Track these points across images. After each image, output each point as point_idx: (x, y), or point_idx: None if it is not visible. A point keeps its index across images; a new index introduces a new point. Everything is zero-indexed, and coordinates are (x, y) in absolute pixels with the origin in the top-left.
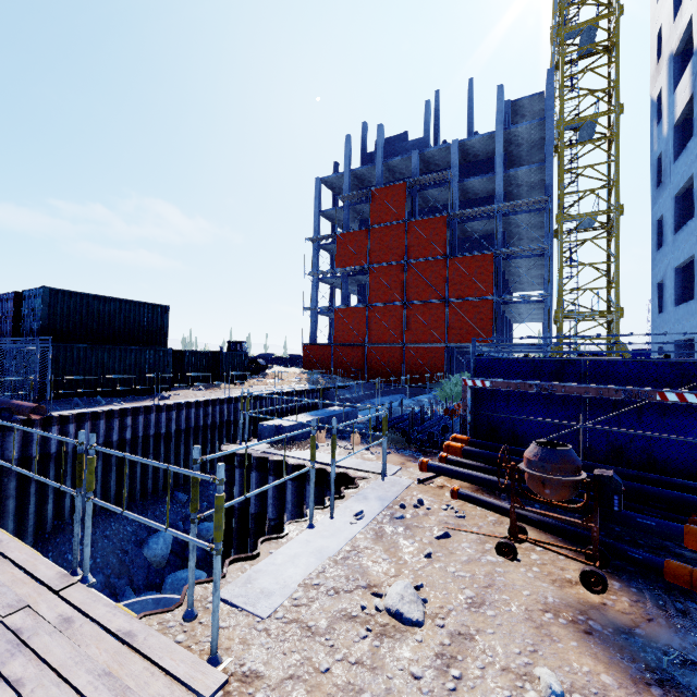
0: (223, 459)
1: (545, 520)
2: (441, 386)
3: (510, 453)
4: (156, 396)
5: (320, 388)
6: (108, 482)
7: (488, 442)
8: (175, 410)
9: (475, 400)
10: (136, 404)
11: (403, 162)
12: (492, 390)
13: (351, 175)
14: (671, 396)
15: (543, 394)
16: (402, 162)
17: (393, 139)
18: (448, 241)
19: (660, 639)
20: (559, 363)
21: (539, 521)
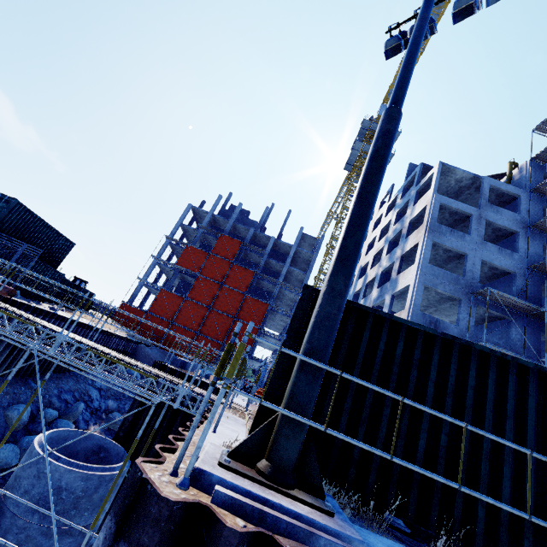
0: (159, 367)
1: None
2: (210, 368)
3: None
4: (40, 304)
5: (137, 341)
6: (0, 356)
7: None
8: (64, 321)
9: None
10: (43, 307)
11: (244, 229)
12: None
13: (211, 216)
14: None
15: None
16: (243, 229)
17: (241, 210)
18: (250, 285)
19: None
20: None
21: None
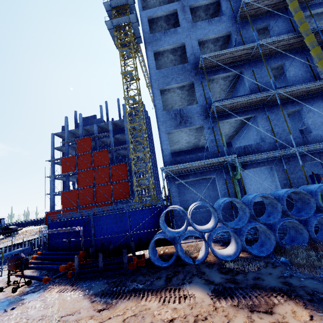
0: None
1: (30, 275)
2: None
3: (49, 254)
4: None
5: (46, 235)
6: None
7: (45, 252)
8: None
9: (49, 237)
10: None
11: (91, 128)
12: (53, 232)
13: (69, 132)
14: (77, 228)
15: (62, 232)
16: (91, 128)
17: (90, 117)
18: (109, 159)
19: (12, 299)
20: (65, 221)
21: (29, 276)
